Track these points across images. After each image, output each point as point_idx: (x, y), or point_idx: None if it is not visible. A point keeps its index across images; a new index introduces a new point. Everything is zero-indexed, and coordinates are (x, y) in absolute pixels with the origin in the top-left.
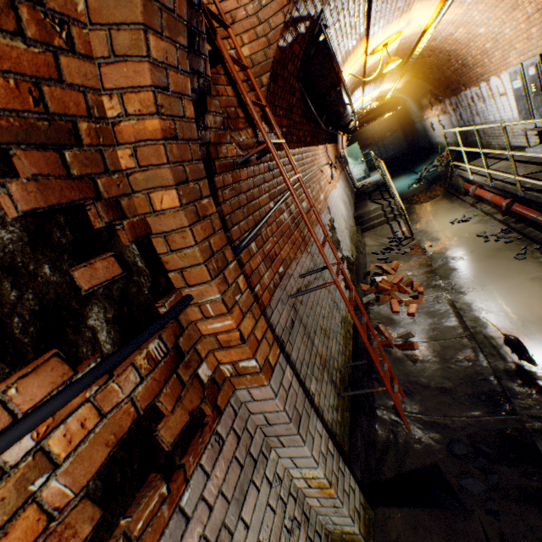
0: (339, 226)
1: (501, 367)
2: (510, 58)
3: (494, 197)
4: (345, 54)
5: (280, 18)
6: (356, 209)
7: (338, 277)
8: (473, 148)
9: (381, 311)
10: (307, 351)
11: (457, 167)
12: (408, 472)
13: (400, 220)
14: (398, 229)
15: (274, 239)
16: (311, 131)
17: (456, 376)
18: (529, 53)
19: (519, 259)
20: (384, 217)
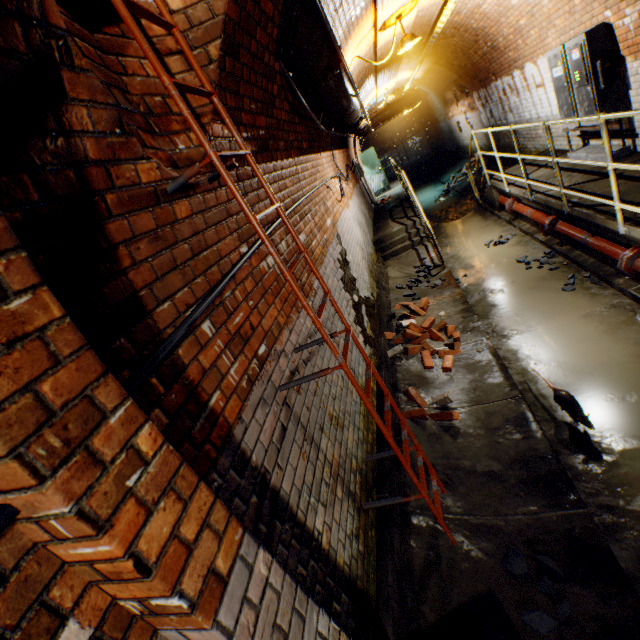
0: (354, 258)
1: (559, 438)
2: (548, 38)
3: (534, 214)
4: (348, 26)
5: None
6: (375, 231)
7: (346, 357)
8: (507, 152)
9: (411, 367)
10: (310, 465)
11: (489, 175)
12: (456, 608)
13: (427, 244)
14: (426, 256)
15: (250, 302)
16: (308, 134)
17: (507, 454)
18: (571, 32)
19: (568, 291)
20: (409, 240)
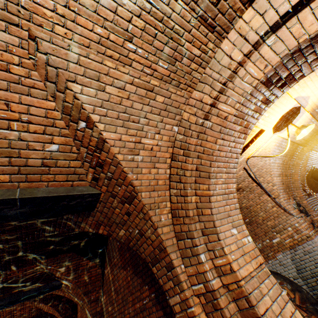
0: None
1: None
2: None
3: None
4: None
5: (304, 172)
6: None
7: None
8: None
9: None
10: None
11: None
12: None
13: None
14: None
15: None
16: None
17: None
18: None
19: None
20: None
